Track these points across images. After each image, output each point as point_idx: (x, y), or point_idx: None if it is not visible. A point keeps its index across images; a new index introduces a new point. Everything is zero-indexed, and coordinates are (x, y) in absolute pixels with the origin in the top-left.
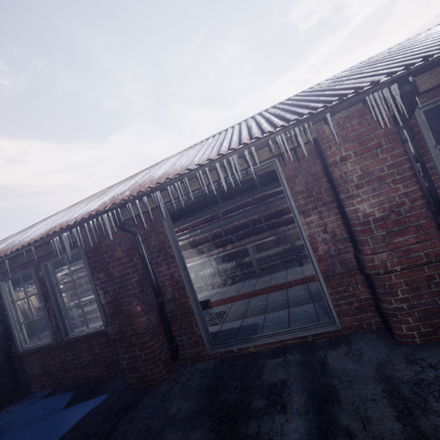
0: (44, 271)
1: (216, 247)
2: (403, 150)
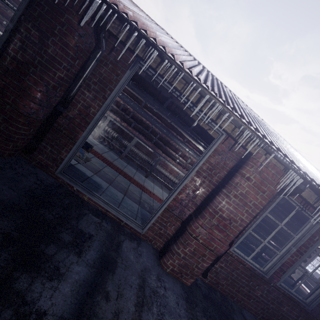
0: None
1: (118, 115)
2: (265, 204)
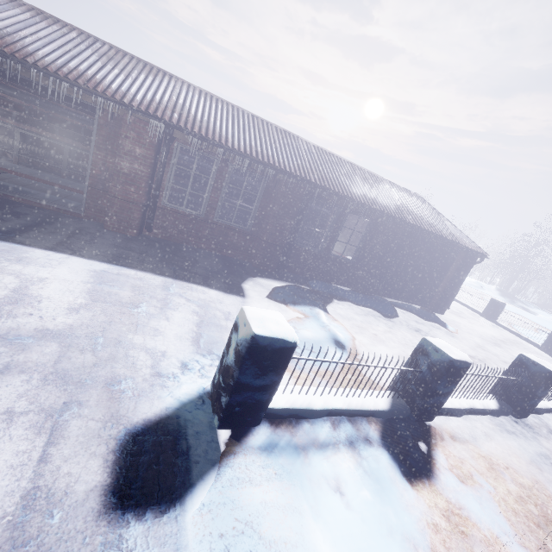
0: None
1: (31, 124)
2: (153, 154)
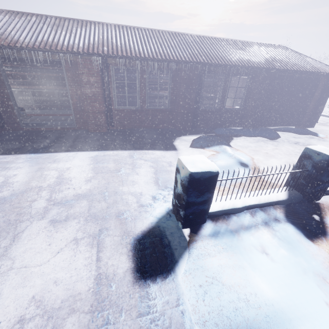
0: None
1: (34, 85)
2: (100, 79)
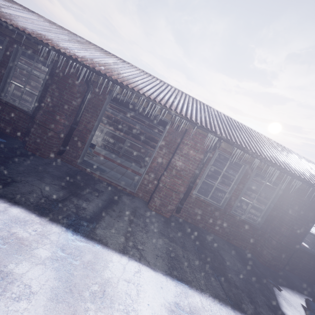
0: (15, 50)
1: (112, 126)
2: (201, 157)
